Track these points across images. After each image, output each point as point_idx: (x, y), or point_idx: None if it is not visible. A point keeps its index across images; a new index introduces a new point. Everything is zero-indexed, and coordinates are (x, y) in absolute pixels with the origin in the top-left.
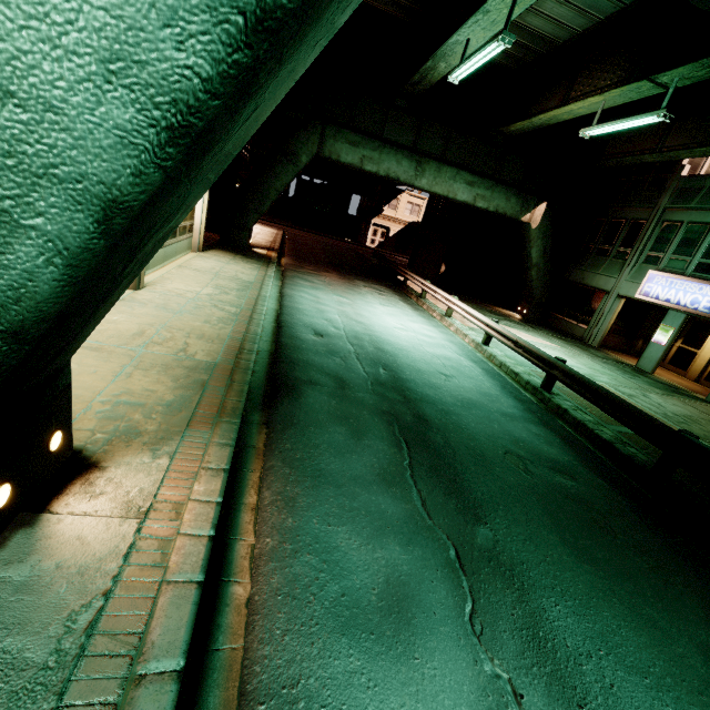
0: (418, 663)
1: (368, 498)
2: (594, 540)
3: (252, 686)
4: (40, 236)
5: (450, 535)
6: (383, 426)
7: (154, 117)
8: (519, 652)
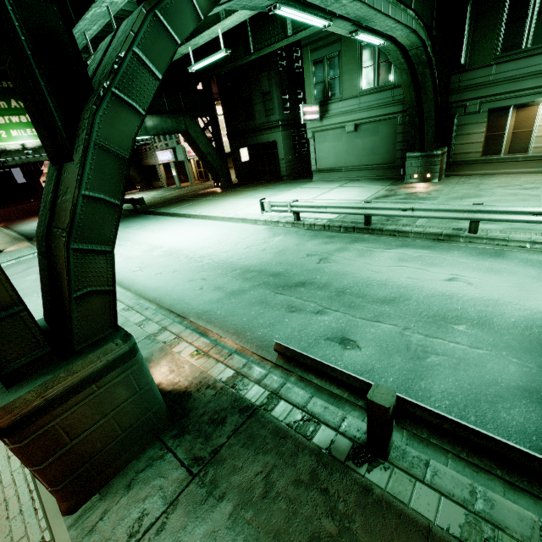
0: None
1: None
2: None
3: None
4: None
5: None
6: None
7: None
8: None
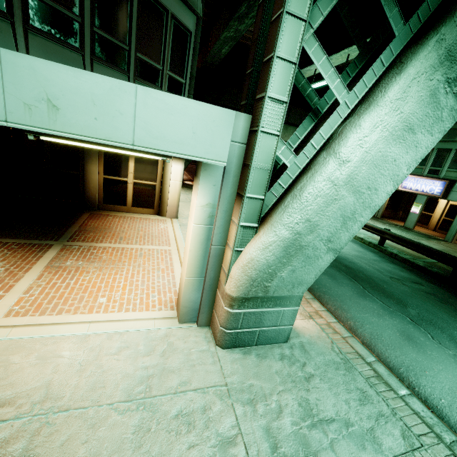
0: (430, 353)
1: (363, 303)
2: (448, 308)
3: (391, 365)
4: (359, 223)
5: (402, 313)
6: (338, 273)
7: (395, 187)
8: (455, 347)
